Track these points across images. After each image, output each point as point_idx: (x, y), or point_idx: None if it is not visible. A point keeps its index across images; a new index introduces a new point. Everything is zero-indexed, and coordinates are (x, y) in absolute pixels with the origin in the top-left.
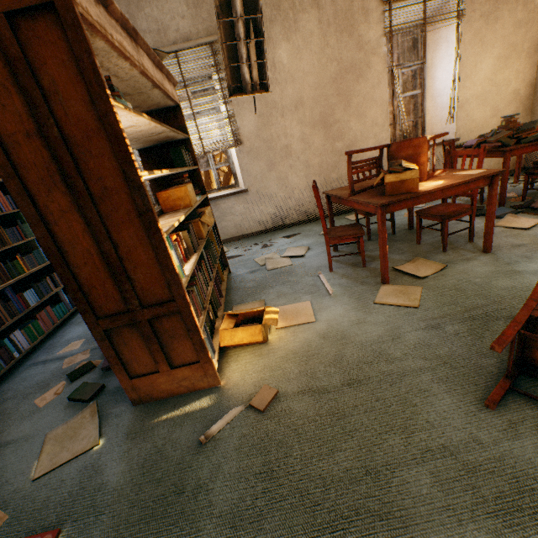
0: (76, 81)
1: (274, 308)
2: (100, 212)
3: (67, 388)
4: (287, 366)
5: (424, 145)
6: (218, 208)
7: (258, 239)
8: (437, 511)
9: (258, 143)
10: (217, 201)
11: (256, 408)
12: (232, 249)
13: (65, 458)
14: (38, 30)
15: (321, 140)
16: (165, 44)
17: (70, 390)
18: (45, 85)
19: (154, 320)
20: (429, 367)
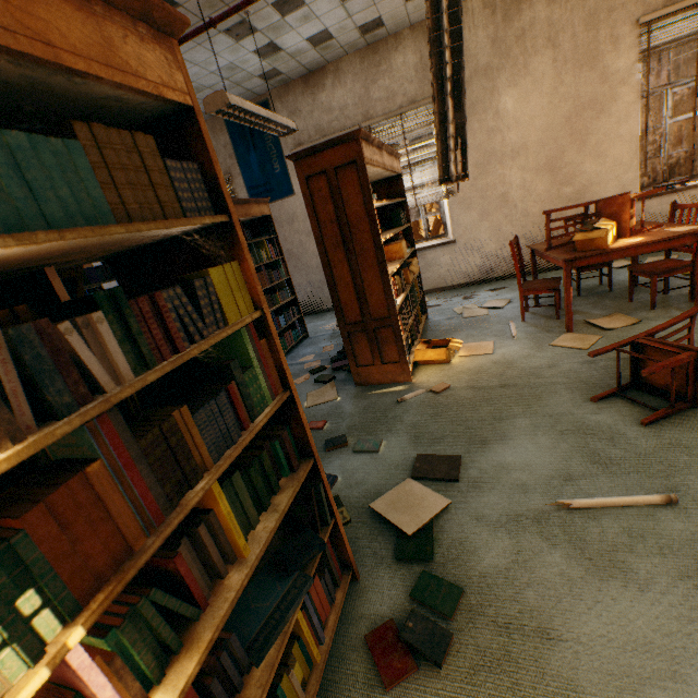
0: (358, 195)
1: (459, 340)
2: (357, 262)
3: (311, 377)
4: (461, 376)
5: (628, 204)
6: (423, 259)
7: (461, 291)
8: (525, 431)
9: (471, 193)
10: (423, 252)
11: (434, 392)
12: (433, 299)
13: (320, 402)
14: (346, 173)
15: (545, 186)
16: (392, 108)
17: (313, 378)
18: (344, 198)
19: (376, 330)
20: (566, 382)
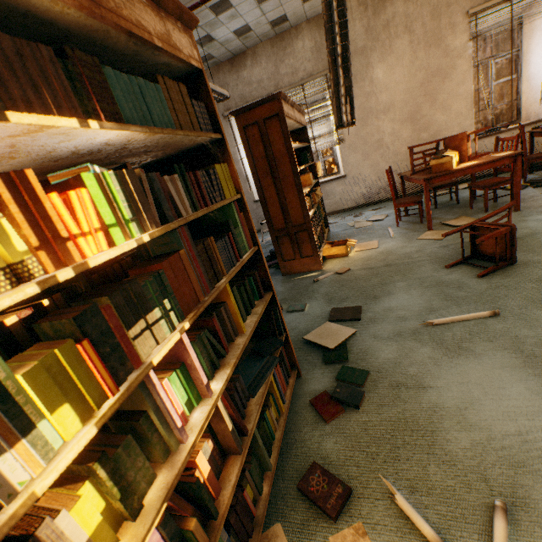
0: (281, 138)
1: (353, 240)
2: (281, 185)
3: None
4: (356, 263)
5: (465, 139)
6: (323, 190)
7: (352, 212)
8: (402, 289)
9: (356, 140)
10: (323, 185)
11: (339, 274)
12: (331, 219)
13: None
14: (271, 123)
15: (408, 133)
16: (295, 80)
17: None
18: (270, 140)
19: (296, 233)
20: (429, 259)
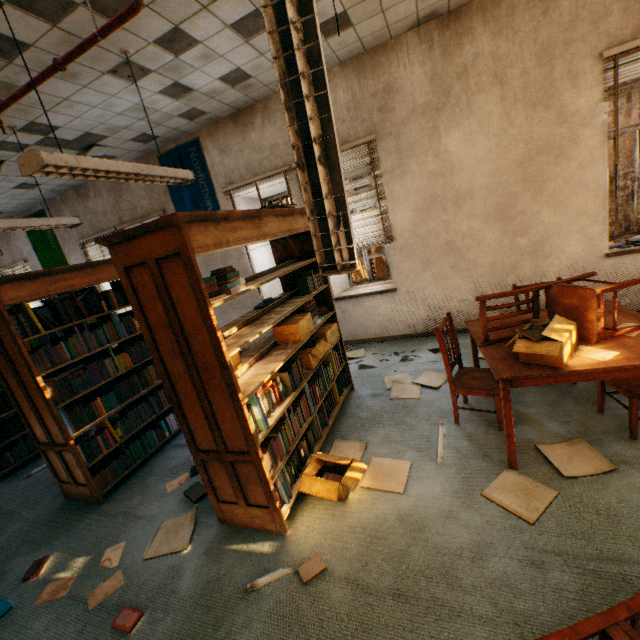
0: (191, 296)
1: (362, 463)
2: (202, 378)
3: (187, 481)
4: (349, 540)
5: (592, 300)
6: (362, 306)
7: (402, 345)
8: None
9: (412, 239)
10: (361, 298)
11: (301, 577)
12: (369, 354)
13: (165, 550)
14: (172, 267)
15: (495, 236)
16: None
17: (188, 484)
18: (174, 297)
19: (235, 463)
20: (493, 620)
